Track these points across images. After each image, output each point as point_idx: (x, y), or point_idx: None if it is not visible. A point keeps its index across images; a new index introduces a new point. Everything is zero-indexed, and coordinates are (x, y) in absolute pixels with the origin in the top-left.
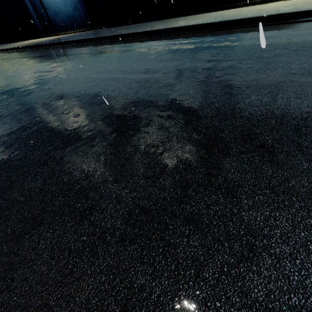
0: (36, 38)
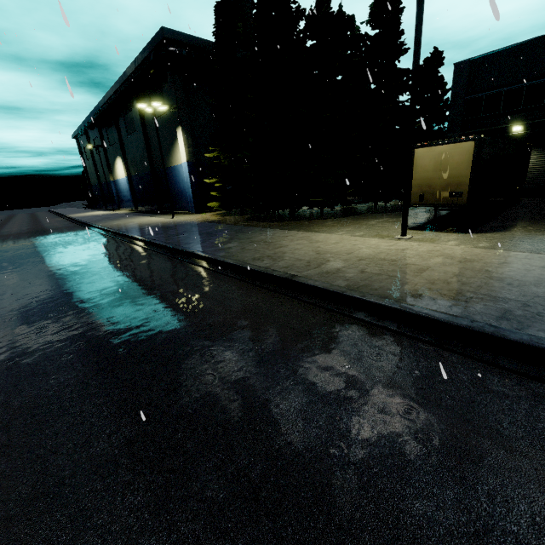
0: (115, 209)
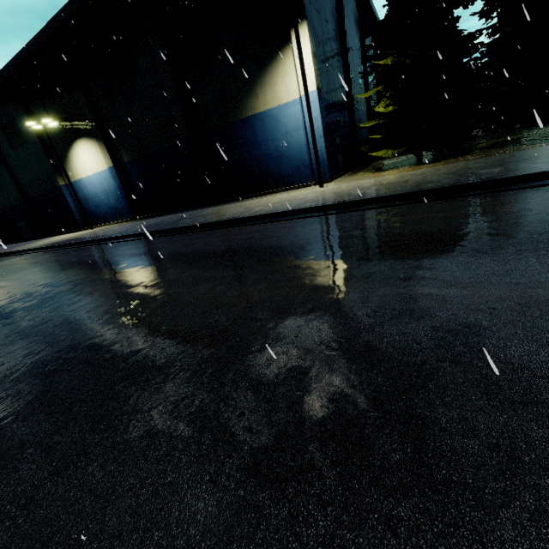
0: (74, 231)
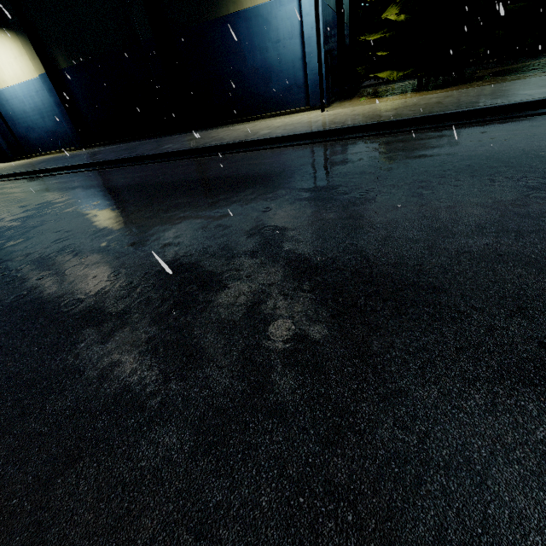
0: None
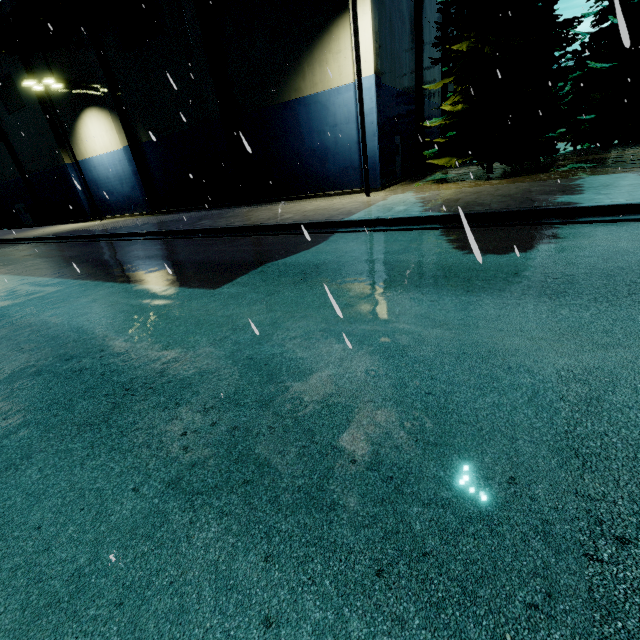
0: (80, 221)
